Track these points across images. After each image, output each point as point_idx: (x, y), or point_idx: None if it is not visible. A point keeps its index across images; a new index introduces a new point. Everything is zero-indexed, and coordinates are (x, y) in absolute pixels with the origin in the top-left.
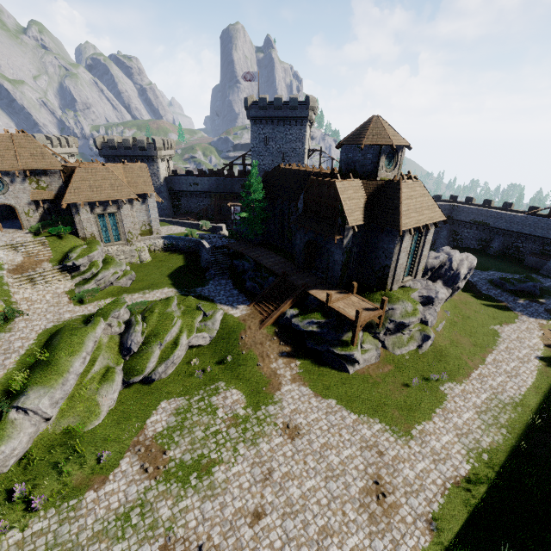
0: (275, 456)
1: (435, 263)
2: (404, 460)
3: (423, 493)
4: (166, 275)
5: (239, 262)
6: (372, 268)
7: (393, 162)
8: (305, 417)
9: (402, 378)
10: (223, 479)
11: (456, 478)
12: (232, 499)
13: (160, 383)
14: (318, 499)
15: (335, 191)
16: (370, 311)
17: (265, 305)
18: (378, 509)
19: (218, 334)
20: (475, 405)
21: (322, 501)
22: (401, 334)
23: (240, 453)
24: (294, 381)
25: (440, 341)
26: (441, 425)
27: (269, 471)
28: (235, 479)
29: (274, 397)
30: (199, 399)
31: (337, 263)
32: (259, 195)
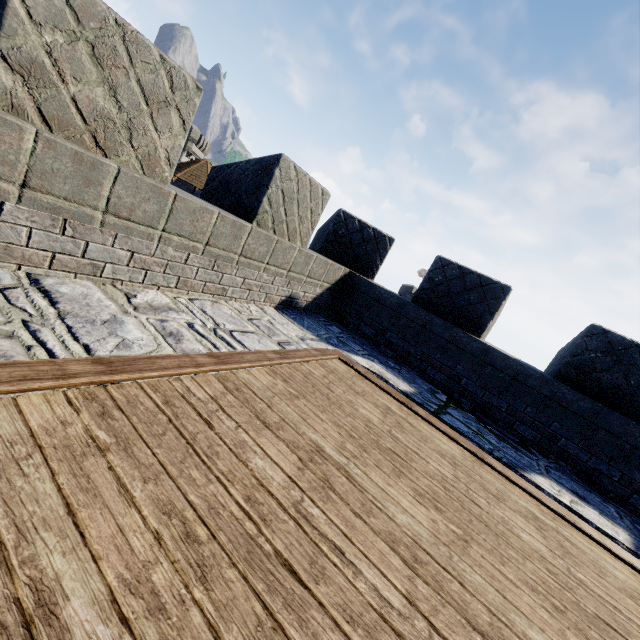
0: None
1: None
2: None
3: None
4: None
5: None
6: None
7: None
8: None
9: None
10: None
11: None
12: None
13: None
14: None
15: None
16: None
17: None
18: None
19: None
20: None
21: None
22: None
23: None
24: None
25: None
26: None
27: None
28: None
29: None
30: None
31: None
32: None
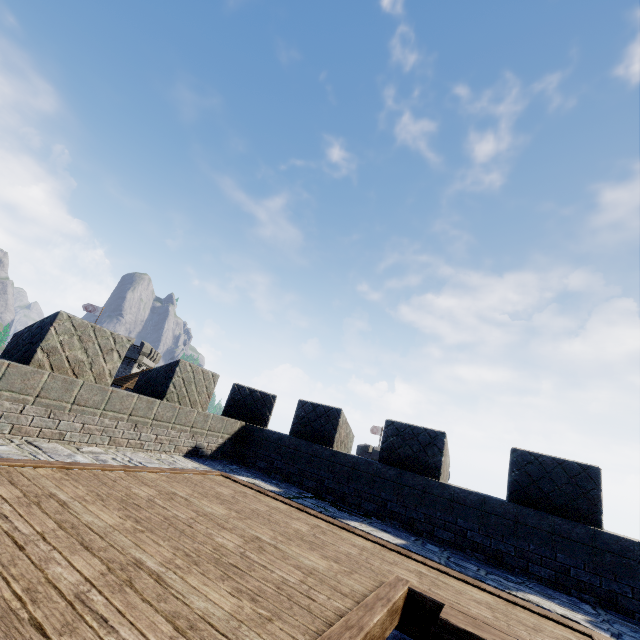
0: None
1: None
2: None
3: None
4: None
5: None
6: None
7: None
8: None
9: None
10: None
11: None
12: None
13: None
14: None
15: None
16: None
17: None
18: None
19: None
20: None
21: None
22: None
23: None
24: None
25: None
26: None
27: None
28: None
29: None
30: None
31: None
32: None
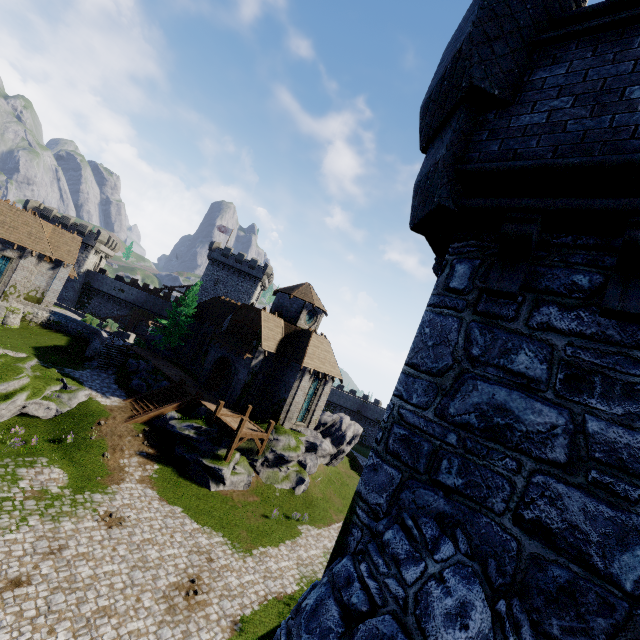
0: (77, 536)
1: (328, 420)
2: (233, 570)
3: (240, 599)
4: (31, 346)
5: (136, 362)
6: (271, 400)
7: (313, 320)
8: (137, 512)
9: (264, 510)
10: None
11: (281, 593)
12: None
13: None
14: (113, 583)
15: (259, 317)
16: (255, 431)
17: (145, 404)
18: (183, 603)
19: (69, 413)
20: (325, 546)
21: (117, 585)
22: (278, 470)
23: (29, 523)
24: (142, 482)
25: (314, 492)
26: (285, 553)
27: (61, 547)
28: (5, 545)
29: (108, 488)
30: None
31: (241, 382)
32: (189, 310)
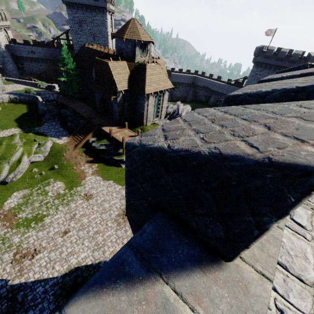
0: (78, 208)
1: (171, 111)
2: None
3: None
4: (13, 120)
5: (63, 110)
6: (136, 114)
7: (145, 51)
8: (96, 190)
9: None
10: (49, 222)
11: None
12: (53, 229)
13: (13, 183)
14: (96, 222)
15: (109, 68)
16: (132, 137)
17: (78, 136)
18: (122, 220)
19: (49, 154)
20: None
21: (98, 222)
22: None
23: (59, 210)
24: (93, 174)
25: None
26: None
27: (74, 215)
28: (56, 221)
29: (81, 183)
30: (37, 189)
31: (116, 111)
32: (71, 66)
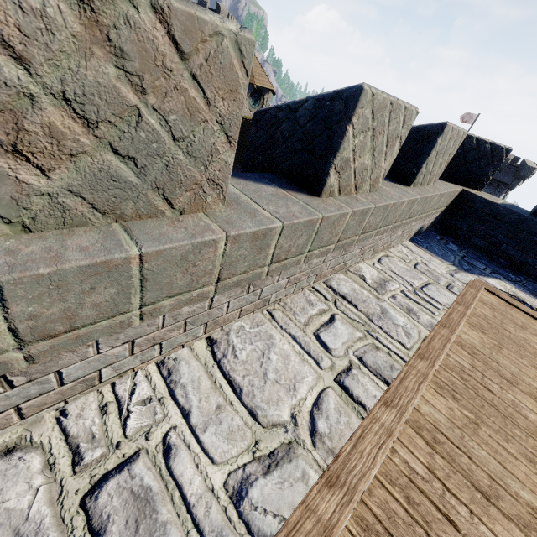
0: None
1: None
2: None
3: None
4: None
5: None
6: None
7: (260, 103)
8: None
9: None
10: None
11: None
12: None
13: None
14: None
15: None
16: None
17: None
18: None
19: None
20: None
21: None
22: None
23: None
24: None
25: None
26: None
27: None
28: None
29: None
30: None
31: None
32: None
